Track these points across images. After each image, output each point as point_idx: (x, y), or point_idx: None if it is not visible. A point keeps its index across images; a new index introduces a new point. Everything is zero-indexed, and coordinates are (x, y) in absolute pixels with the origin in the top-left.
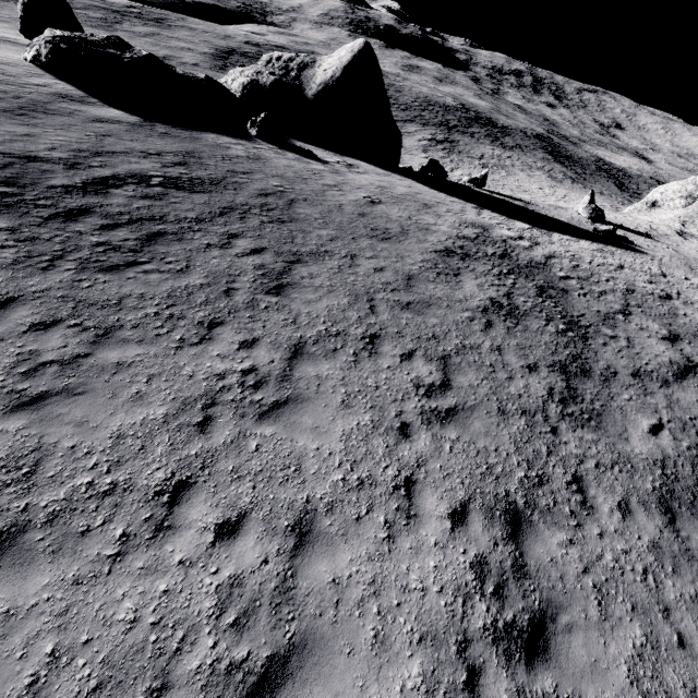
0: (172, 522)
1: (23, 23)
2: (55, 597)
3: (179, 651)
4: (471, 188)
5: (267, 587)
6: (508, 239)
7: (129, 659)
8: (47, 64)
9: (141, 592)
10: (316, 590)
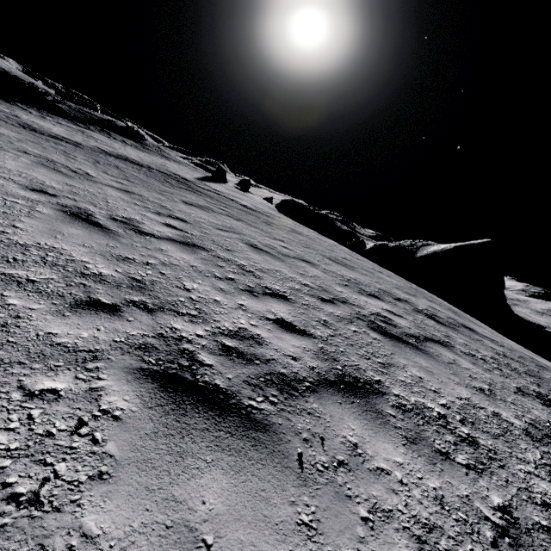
0: None
1: None
2: None
3: None
4: None
5: None
6: None
7: None
8: (277, 205)
9: None
10: None
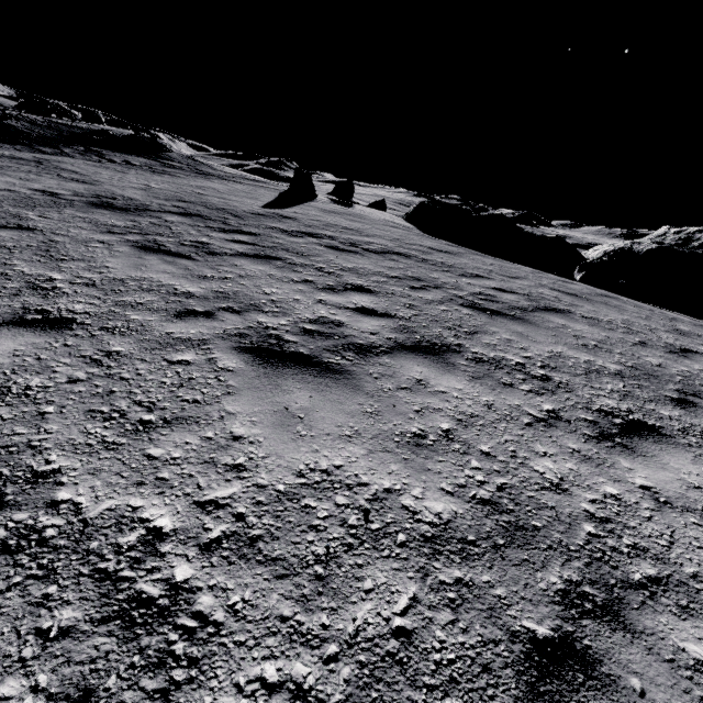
0: None
1: None
2: None
3: None
4: None
5: None
6: None
7: None
8: (409, 216)
9: None
10: None
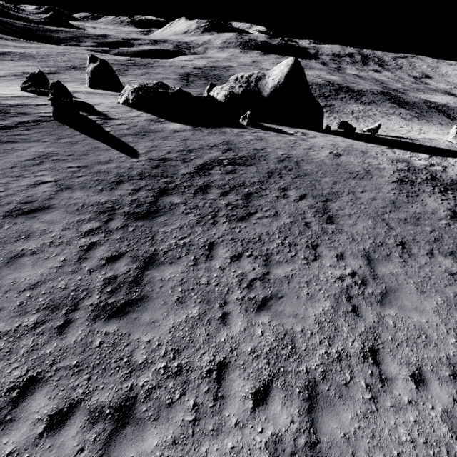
0: (385, 376)
1: (90, 81)
2: (361, 426)
3: None
4: (371, 135)
5: None
6: (426, 166)
7: None
8: (132, 104)
9: (402, 422)
10: None
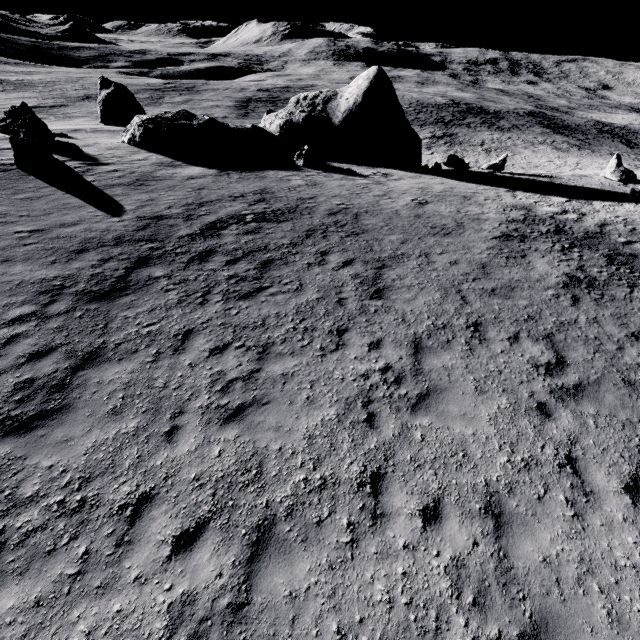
0: (383, 510)
1: (102, 115)
2: (320, 580)
3: (439, 629)
4: (492, 173)
5: (488, 567)
6: (554, 215)
7: (401, 636)
8: (140, 143)
9: (384, 575)
10: (533, 569)
